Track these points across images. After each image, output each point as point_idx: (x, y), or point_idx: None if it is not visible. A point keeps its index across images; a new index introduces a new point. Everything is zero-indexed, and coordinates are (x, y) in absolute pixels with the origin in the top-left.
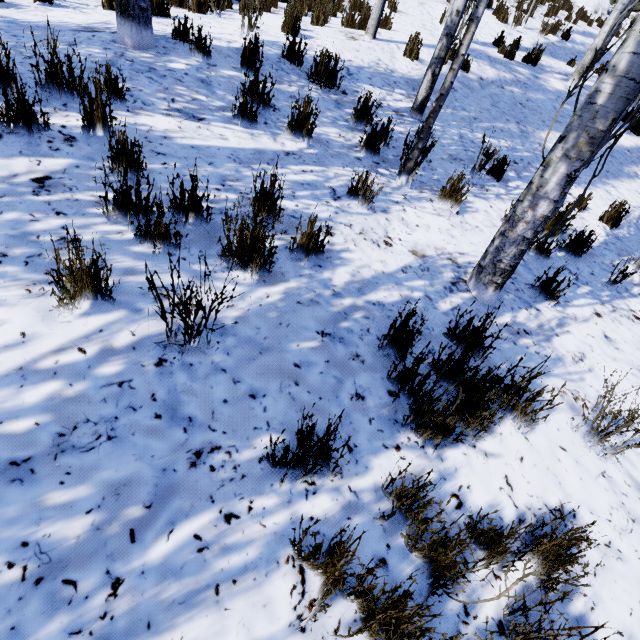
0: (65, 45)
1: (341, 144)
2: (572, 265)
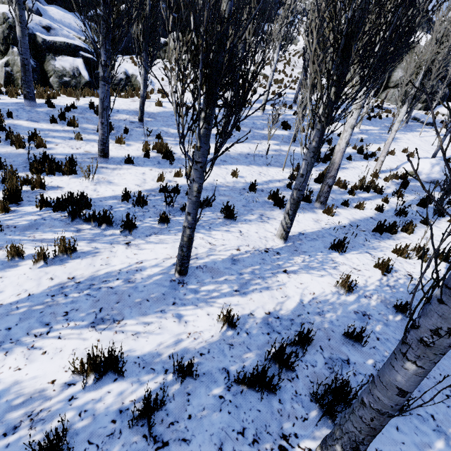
0: (6, 106)
1: (92, 129)
2: (164, 161)
